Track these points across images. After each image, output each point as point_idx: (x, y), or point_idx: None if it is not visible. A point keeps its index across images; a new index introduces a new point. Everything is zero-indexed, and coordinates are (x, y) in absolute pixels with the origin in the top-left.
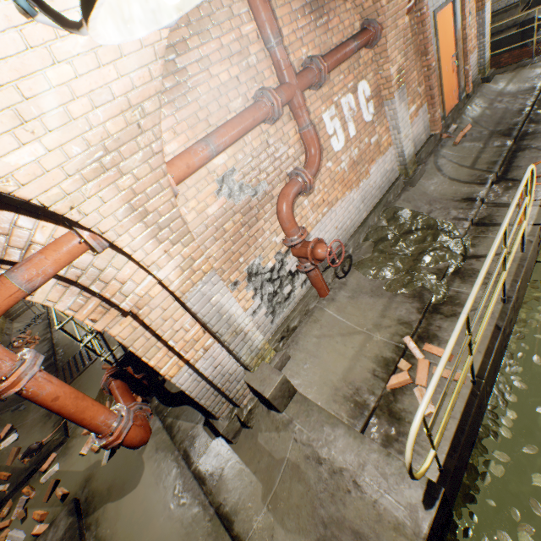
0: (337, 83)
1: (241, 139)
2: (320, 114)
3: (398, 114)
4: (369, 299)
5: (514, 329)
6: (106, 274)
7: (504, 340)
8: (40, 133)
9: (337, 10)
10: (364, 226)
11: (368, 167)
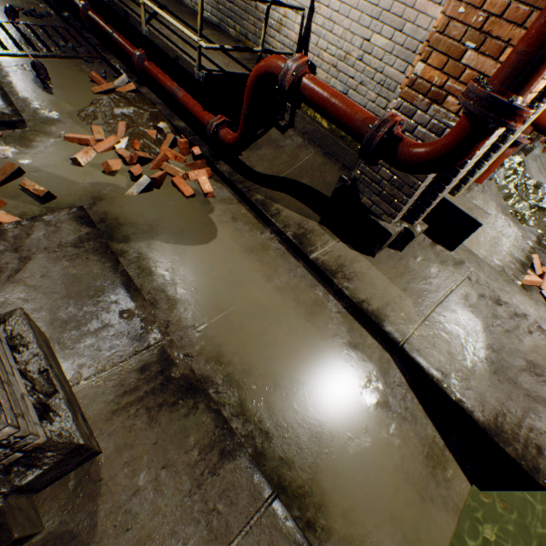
0: None
1: None
2: None
3: None
4: (500, 213)
5: None
6: None
7: None
8: None
9: None
10: None
11: None
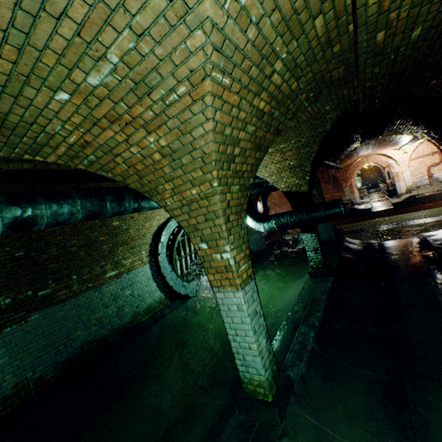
0: None
1: (424, 157)
2: None
3: None
4: (438, 188)
5: None
6: (396, 167)
7: None
8: (398, 156)
9: None
10: None
11: None
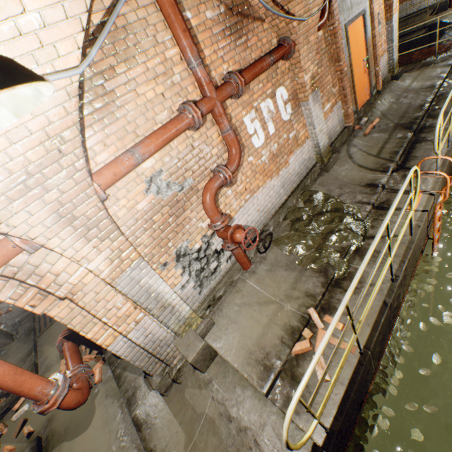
0: (257, 91)
1: (167, 144)
2: (241, 118)
3: (313, 113)
4: (284, 272)
5: (406, 298)
6: (41, 269)
7: (392, 312)
8: None
9: (255, 30)
10: (284, 208)
11: (287, 158)
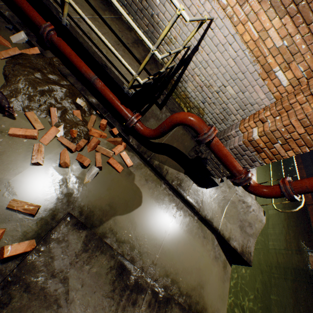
0: None
1: None
2: None
3: None
4: None
5: None
6: None
7: None
8: None
9: None
10: None
11: None
